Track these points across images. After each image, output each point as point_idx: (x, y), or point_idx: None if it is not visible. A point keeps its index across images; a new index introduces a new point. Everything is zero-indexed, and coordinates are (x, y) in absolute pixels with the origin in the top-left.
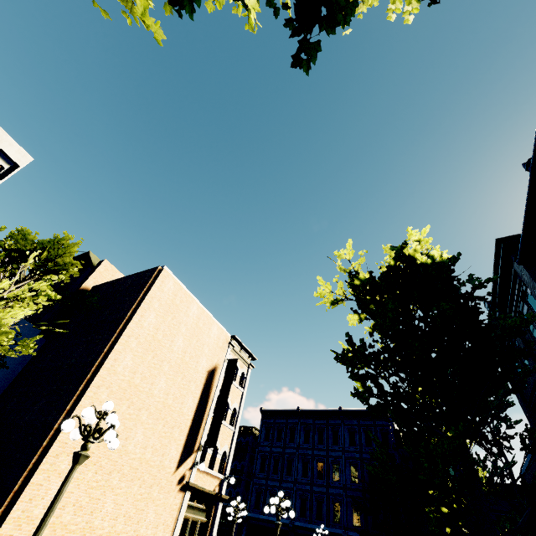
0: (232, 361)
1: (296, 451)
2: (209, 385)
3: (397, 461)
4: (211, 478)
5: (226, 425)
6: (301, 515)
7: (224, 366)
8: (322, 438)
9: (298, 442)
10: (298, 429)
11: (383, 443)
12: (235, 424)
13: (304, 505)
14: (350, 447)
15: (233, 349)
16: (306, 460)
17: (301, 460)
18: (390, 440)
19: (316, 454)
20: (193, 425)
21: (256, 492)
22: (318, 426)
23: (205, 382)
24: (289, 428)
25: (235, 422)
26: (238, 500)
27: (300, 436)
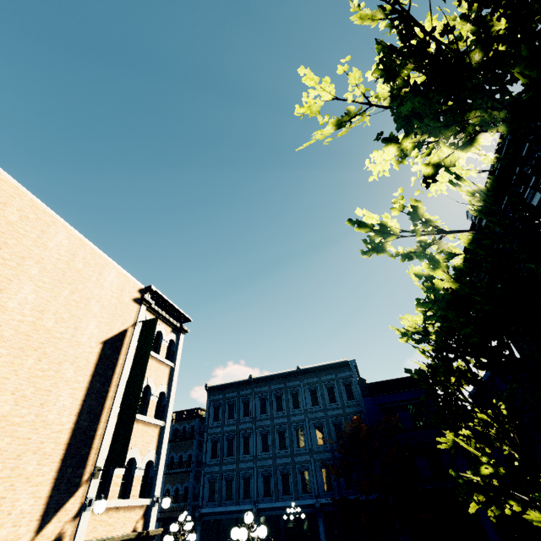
0: (148, 322)
1: (252, 425)
2: (108, 365)
3: (364, 411)
4: (126, 513)
5: (148, 420)
6: (266, 495)
7: (135, 332)
8: (281, 404)
9: (254, 414)
10: (252, 400)
11: (347, 395)
12: (165, 415)
13: (268, 483)
14: (313, 407)
15: (150, 307)
16: (265, 432)
17: (260, 433)
18: (354, 390)
19: (275, 423)
20: (76, 437)
21: (209, 483)
22: (275, 392)
23: (98, 360)
24: (242, 401)
25: (165, 412)
26: (180, 521)
27: (255, 407)
